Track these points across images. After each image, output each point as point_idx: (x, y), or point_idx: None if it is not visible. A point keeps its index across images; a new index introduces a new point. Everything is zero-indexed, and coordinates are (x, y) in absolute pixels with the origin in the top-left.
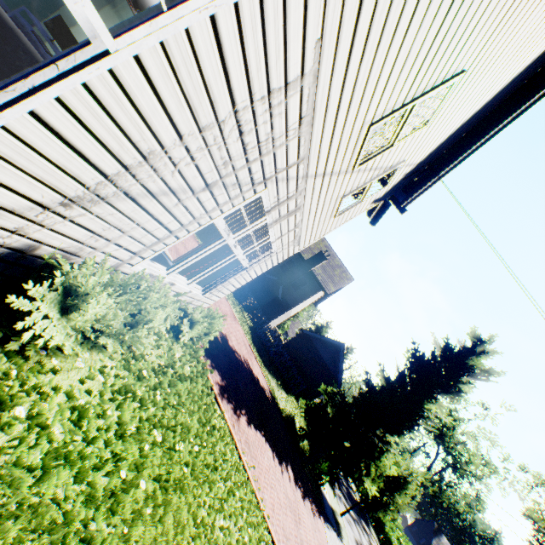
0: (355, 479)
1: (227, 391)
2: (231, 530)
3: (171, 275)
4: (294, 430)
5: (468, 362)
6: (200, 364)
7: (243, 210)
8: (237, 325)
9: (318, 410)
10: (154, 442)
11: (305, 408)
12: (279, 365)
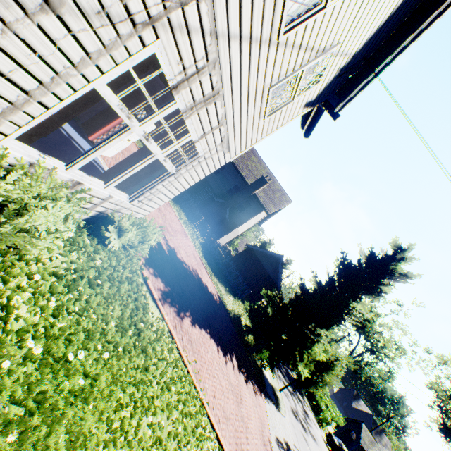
0: (290, 364)
1: (171, 296)
2: (162, 425)
3: (72, 171)
4: (240, 327)
5: (389, 267)
6: (127, 271)
7: (178, 125)
8: (187, 241)
9: (260, 311)
10: (27, 356)
11: (249, 309)
12: (227, 275)
